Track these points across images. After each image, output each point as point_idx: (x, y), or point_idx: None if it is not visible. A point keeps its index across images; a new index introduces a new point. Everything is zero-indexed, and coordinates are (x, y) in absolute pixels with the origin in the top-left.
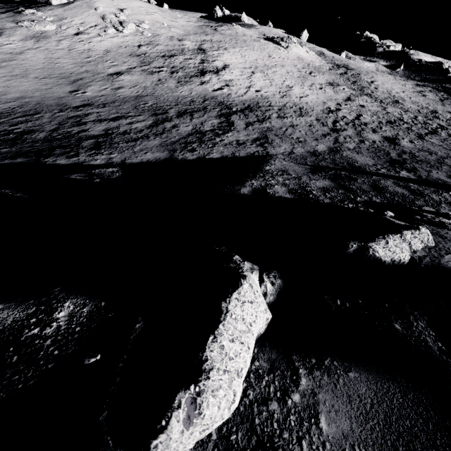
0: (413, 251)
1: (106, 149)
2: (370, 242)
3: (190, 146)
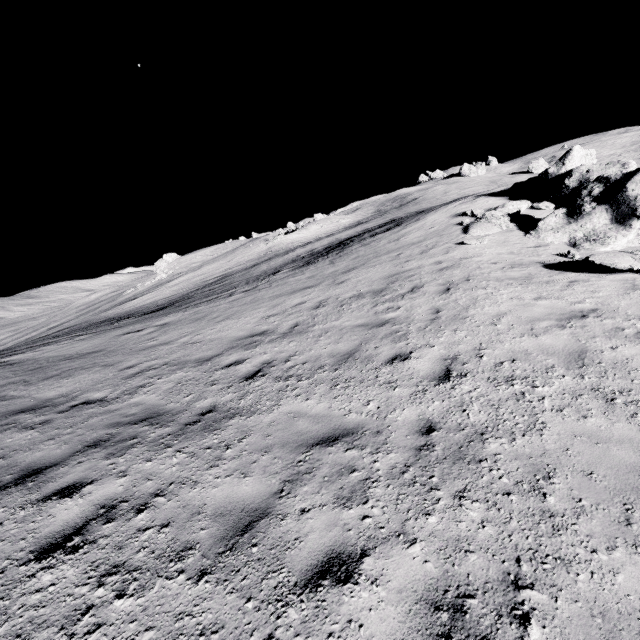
0: None
1: None
2: None
3: None
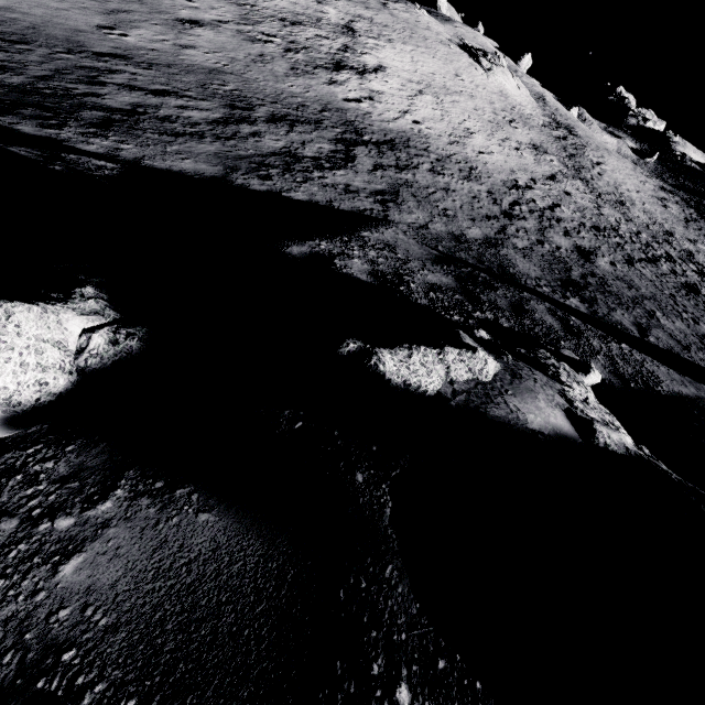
0: (449, 381)
1: (118, 132)
2: (382, 348)
3: (265, 171)
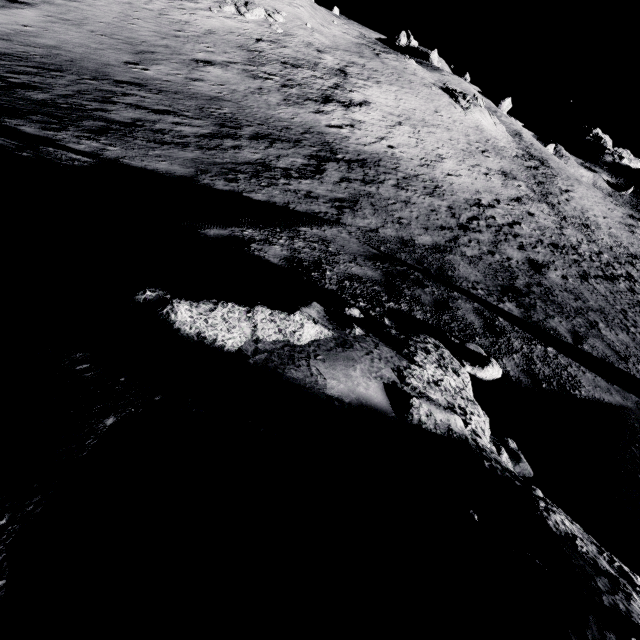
0: (255, 339)
1: (110, 138)
2: (184, 300)
3: (233, 175)
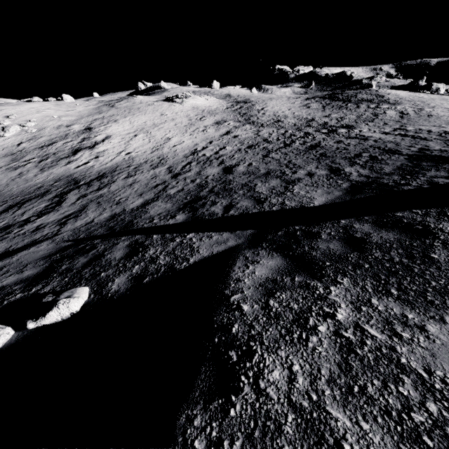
0: None
1: None
2: None
3: None
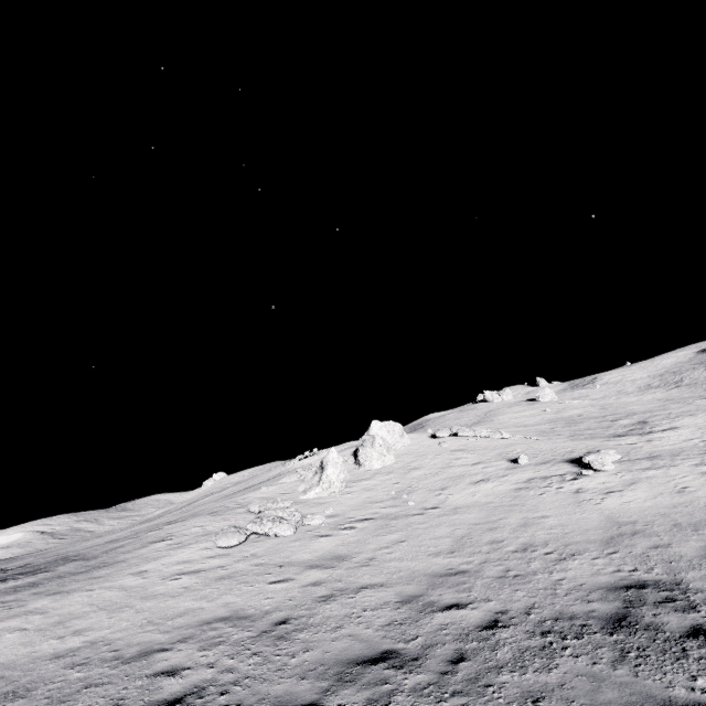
0: None
1: None
2: None
3: None
